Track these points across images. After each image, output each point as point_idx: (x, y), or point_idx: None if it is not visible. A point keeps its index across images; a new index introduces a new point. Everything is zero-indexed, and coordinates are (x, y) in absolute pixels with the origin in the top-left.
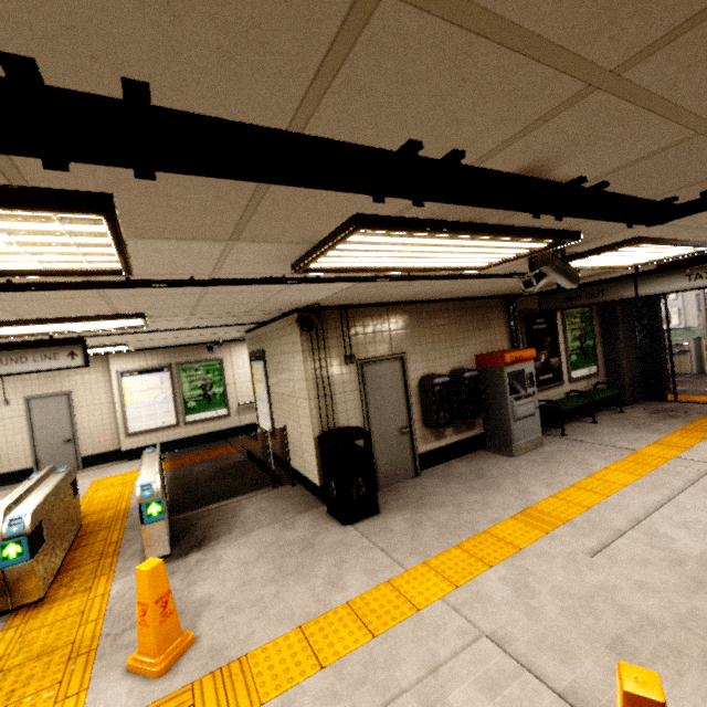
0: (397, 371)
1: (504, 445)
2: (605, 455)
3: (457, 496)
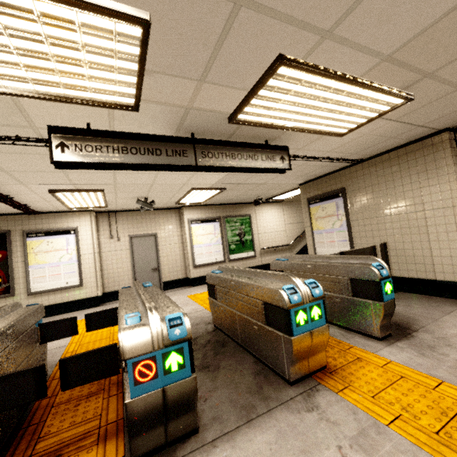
0: None
1: None
2: None
3: None
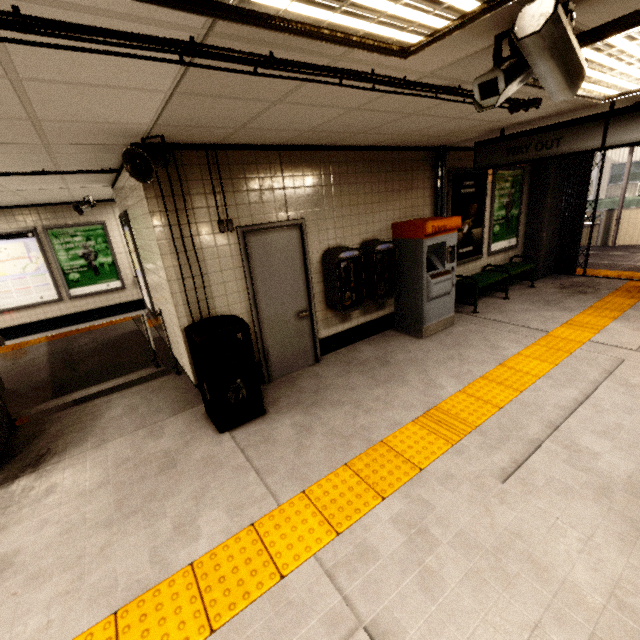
0: (293, 243)
1: (414, 326)
2: (517, 338)
3: (357, 390)
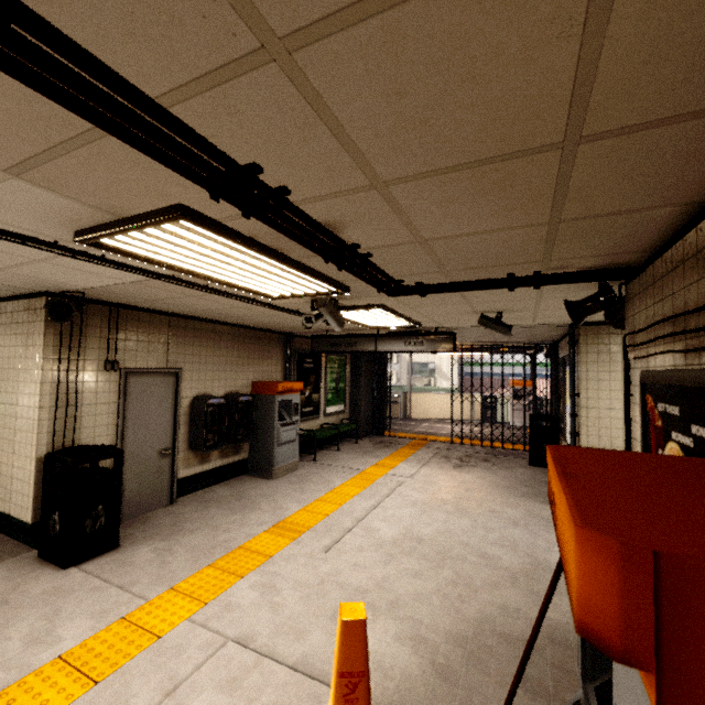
0: (169, 387)
1: (266, 469)
2: (343, 475)
3: (216, 519)
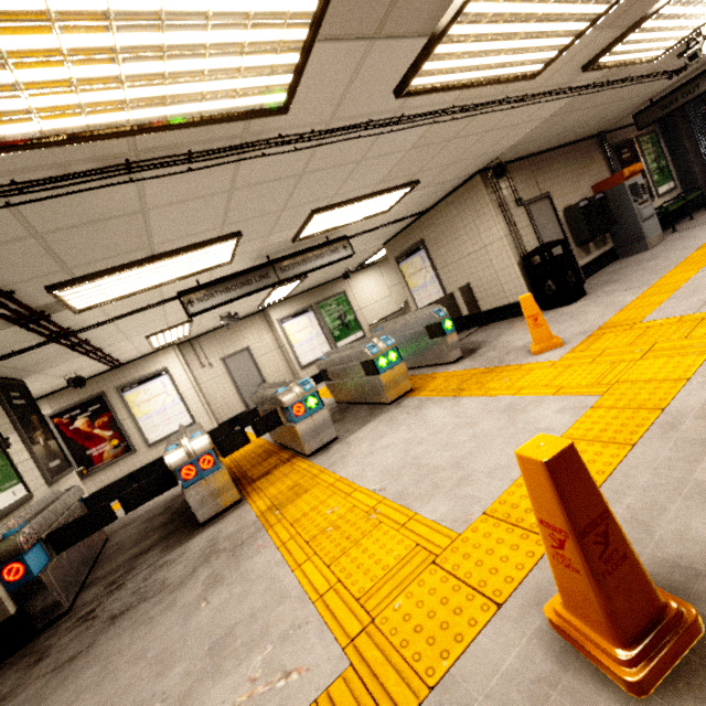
0: (548, 207)
1: (637, 246)
2: None
3: (635, 269)
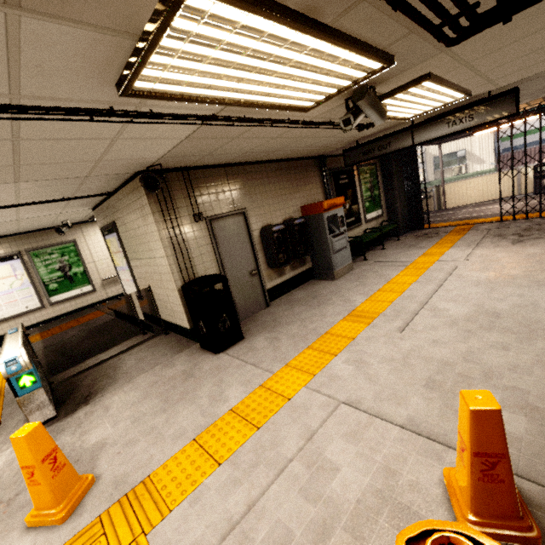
0: (241, 225)
1: (328, 273)
2: (395, 268)
3: (301, 314)
